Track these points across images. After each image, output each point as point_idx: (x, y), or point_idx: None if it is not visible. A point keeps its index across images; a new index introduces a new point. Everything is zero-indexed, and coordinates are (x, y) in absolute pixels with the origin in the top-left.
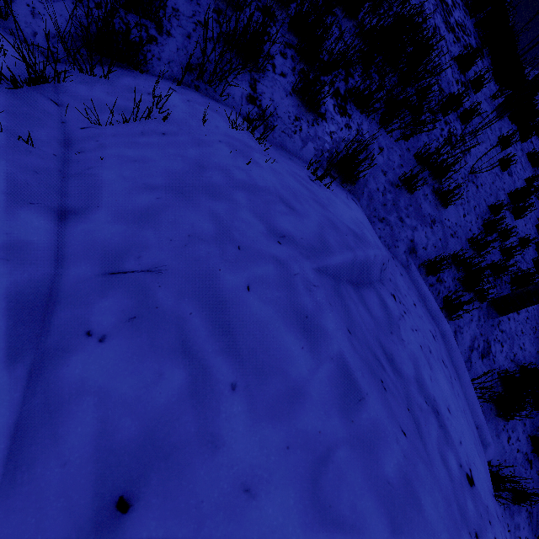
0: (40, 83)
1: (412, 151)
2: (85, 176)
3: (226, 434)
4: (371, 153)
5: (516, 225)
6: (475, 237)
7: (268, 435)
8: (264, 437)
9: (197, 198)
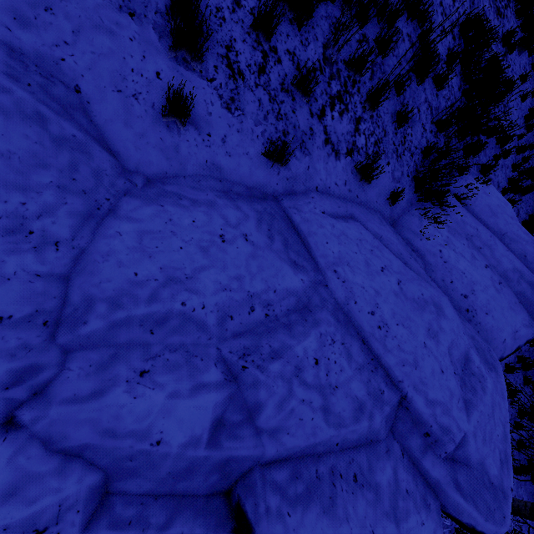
0: (455, 198)
1: (494, 136)
2: (480, 219)
3: (528, 249)
4: (486, 152)
5: (527, 136)
6: (515, 163)
7: (531, 248)
8: (531, 248)
9: (497, 216)
